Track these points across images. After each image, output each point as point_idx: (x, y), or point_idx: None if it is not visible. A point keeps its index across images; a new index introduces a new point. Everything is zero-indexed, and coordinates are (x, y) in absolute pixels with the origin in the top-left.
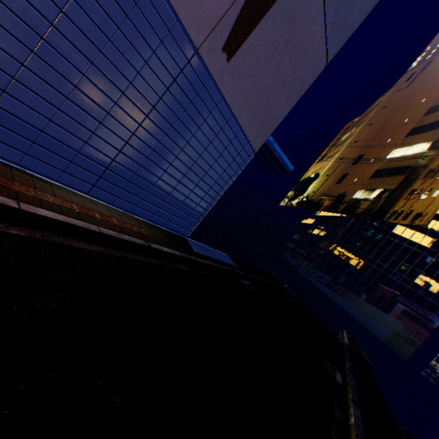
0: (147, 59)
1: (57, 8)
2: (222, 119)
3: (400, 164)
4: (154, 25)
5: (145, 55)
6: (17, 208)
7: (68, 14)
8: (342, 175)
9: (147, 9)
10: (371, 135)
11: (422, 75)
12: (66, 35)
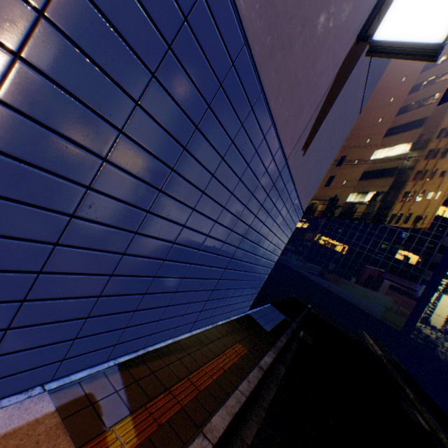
0: (253, 190)
1: (200, 191)
2: (290, 203)
3: (386, 165)
4: (264, 159)
5: (252, 189)
6: (211, 447)
7: (207, 191)
8: (329, 178)
9: (262, 149)
10: (348, 135)
11: (383, 74)
12: (202, 210)
